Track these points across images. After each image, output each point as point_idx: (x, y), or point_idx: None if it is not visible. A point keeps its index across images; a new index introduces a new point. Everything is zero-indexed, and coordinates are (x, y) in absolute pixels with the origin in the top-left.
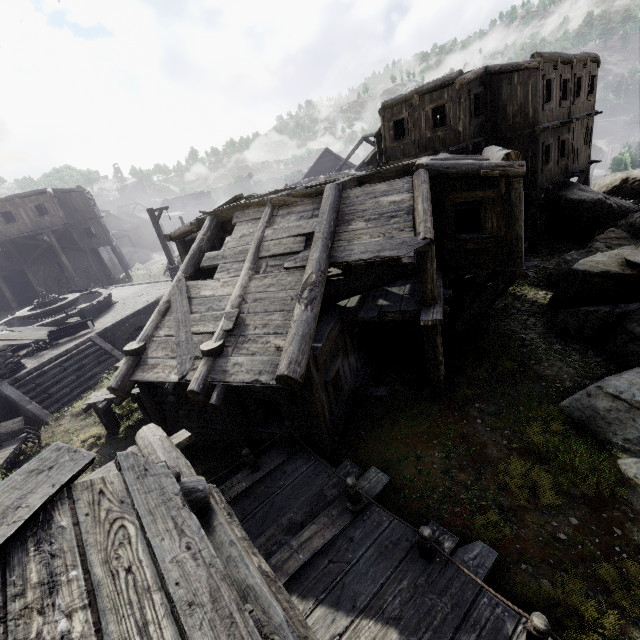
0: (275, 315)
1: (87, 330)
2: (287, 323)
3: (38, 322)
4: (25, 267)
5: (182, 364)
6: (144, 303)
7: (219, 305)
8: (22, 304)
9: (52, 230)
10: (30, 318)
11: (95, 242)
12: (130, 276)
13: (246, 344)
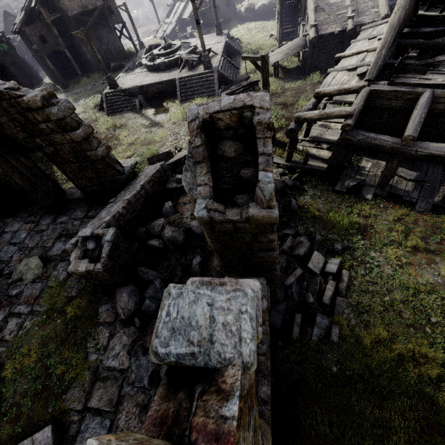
0: (369, 2)
1: (209, 55)
2: (376, 4)
3: (171, 57)
4: (80, 41)
5: (341, 24)
6: (218, 43)
7: (342, 4)
8: (69, 77)
9: (97, 6)
10: (168, 54)
11: (114, 19)
12: (137, 49)
13: (362, 13)
